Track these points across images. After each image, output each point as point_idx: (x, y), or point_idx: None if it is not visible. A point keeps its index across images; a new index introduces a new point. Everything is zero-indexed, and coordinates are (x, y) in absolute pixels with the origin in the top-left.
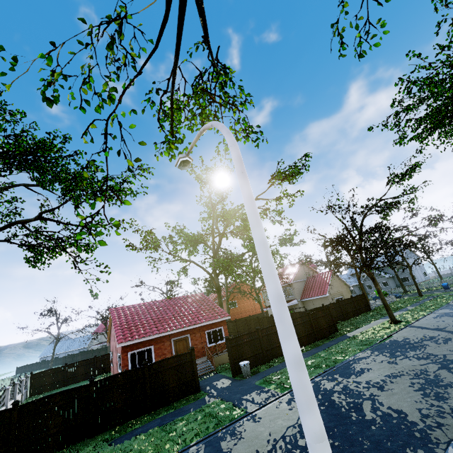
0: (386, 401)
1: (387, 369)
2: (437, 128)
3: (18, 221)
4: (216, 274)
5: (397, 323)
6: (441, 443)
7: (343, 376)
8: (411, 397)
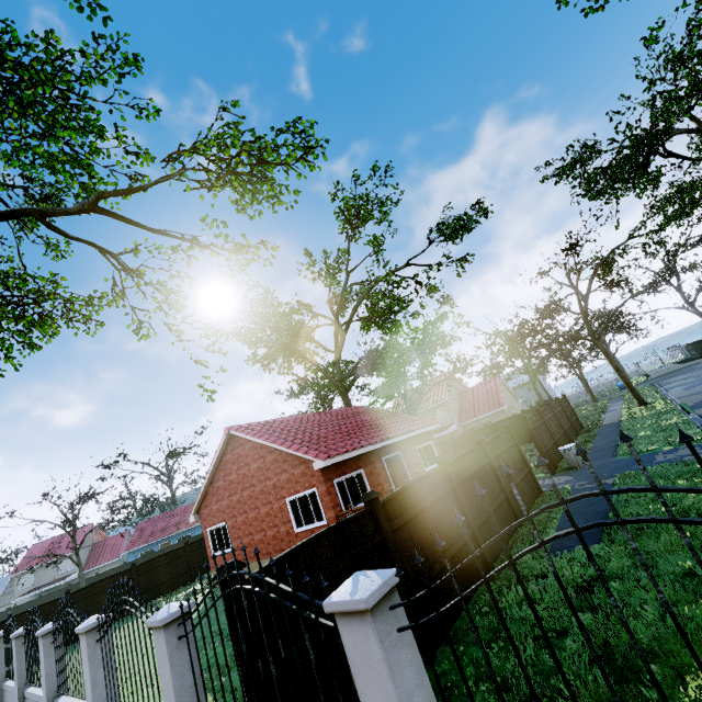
0: None
1: None
2: (631, 178)
3: (30, 209)
4: (345, 389)
5: (649, 404)
6: None
7: None
8: None
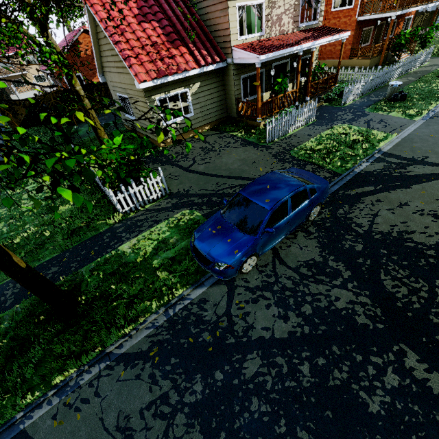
0: None
1: None
2: None
3: None
4: None
5: None
6: None
7: None
8: None
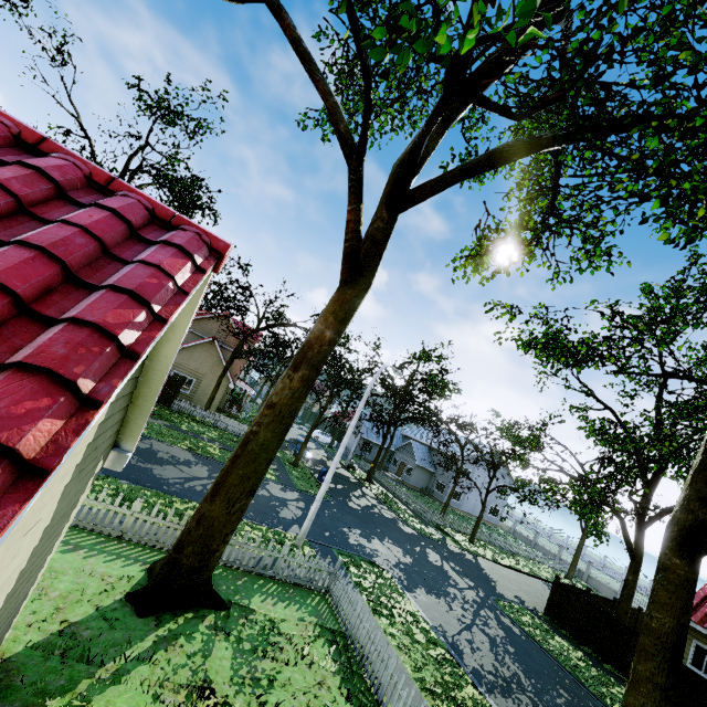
0: None
1: None
2: None
3: None
4: None
5: None
6: None
7: None
8: None
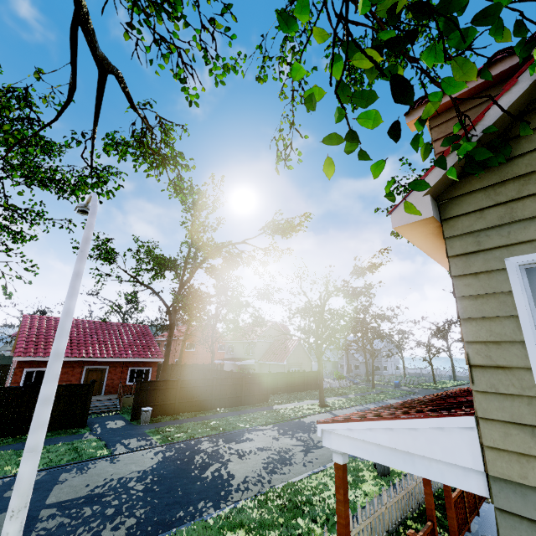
0: (232, 467)
1: (265, 443)
2: None
3: None
4: (176, 310)
5: (323, 407)
6: (231, 501)
7: (226, 441)
8: (254, 467)
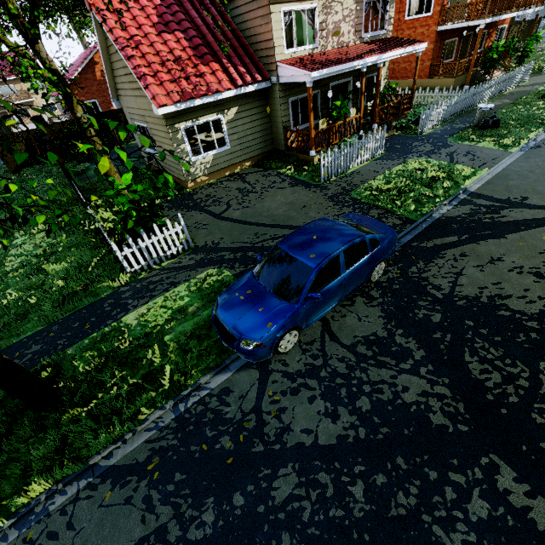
0: None
1: None
2: None
3: None
4: None
5: None
6: None
7: None
8: None
